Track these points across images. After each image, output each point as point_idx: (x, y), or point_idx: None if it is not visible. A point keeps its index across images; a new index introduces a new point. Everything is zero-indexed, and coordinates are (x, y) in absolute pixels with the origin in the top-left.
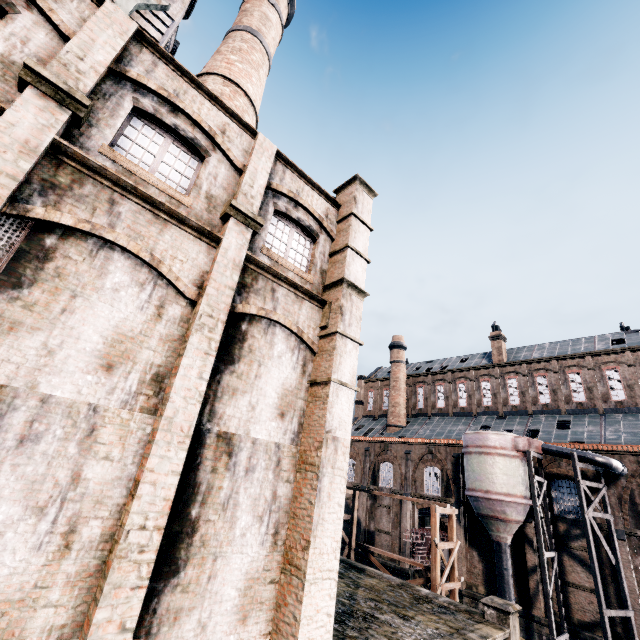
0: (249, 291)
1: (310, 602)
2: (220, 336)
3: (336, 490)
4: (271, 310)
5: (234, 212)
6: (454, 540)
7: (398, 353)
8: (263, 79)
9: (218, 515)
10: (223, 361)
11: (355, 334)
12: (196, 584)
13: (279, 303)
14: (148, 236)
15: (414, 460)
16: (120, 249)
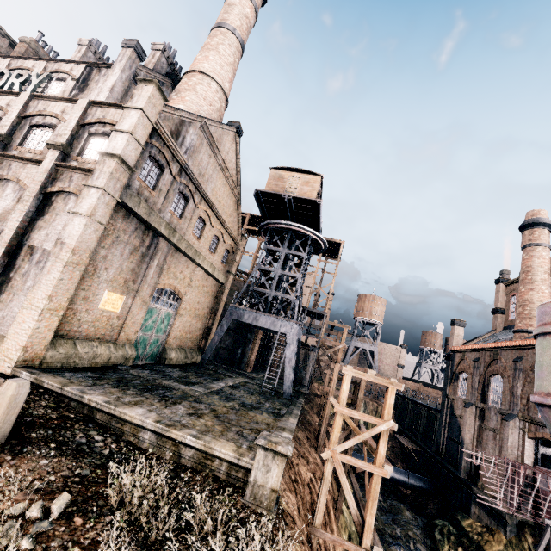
0: (57, 181)
1: (21, 316)
2: (30, 203)
3: (55, 269)
4: (67, 187)
5: (50, 146)
6: (384, 418)
7: (530, 234)
8: (225, 51)
9: (20, 278)
10: (39, 215)
11: (101, 183)
12: (6, 301)
13: (73, 182)
14: (19, 172)
15: (525, 370)
16: (12, 181)
